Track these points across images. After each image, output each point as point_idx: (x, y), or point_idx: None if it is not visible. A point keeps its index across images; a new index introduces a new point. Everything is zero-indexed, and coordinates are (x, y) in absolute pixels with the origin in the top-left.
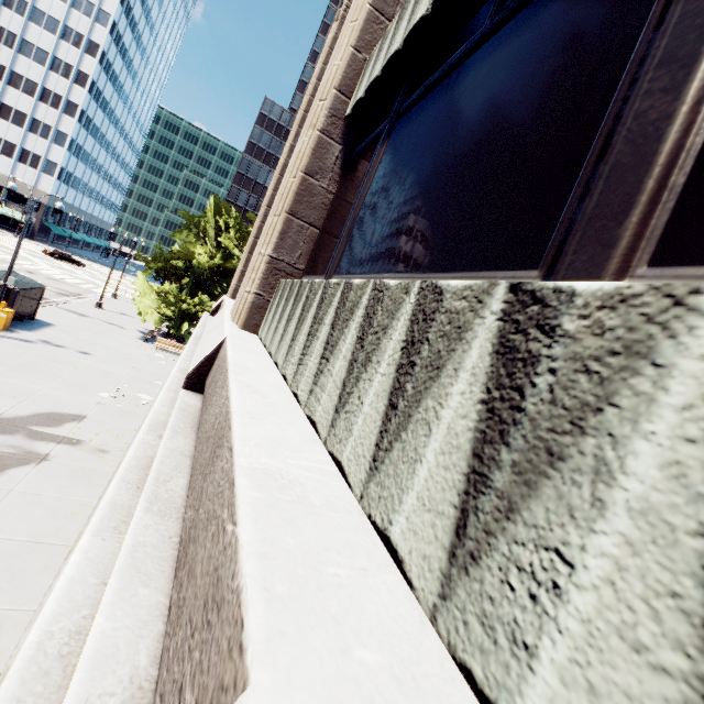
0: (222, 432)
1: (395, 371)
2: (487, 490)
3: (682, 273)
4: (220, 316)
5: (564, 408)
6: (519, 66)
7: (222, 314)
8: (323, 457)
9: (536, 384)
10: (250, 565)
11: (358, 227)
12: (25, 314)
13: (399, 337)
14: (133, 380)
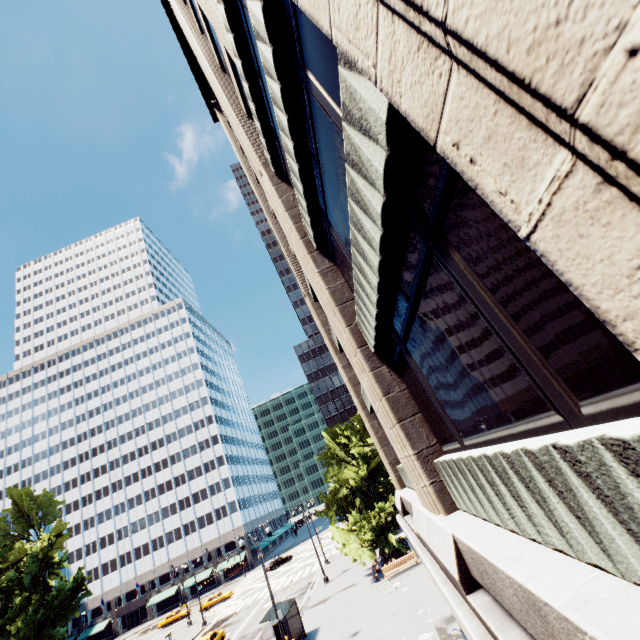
0: (531, 600)
1: (559, 498)
2: (637, 534)
3: (590, 402)
4: (420, 515)
5: (613, 490)
6: (445, 324)
7: (419, 512)
8: (586, 569)
9: (599, 484)
10: (605, 639)
11: (445, 406)
12: (299, 635)
13: (541, 480)
14: (403, 627)
